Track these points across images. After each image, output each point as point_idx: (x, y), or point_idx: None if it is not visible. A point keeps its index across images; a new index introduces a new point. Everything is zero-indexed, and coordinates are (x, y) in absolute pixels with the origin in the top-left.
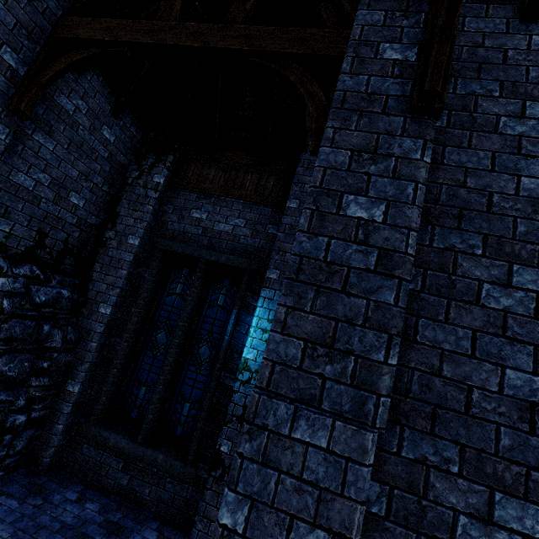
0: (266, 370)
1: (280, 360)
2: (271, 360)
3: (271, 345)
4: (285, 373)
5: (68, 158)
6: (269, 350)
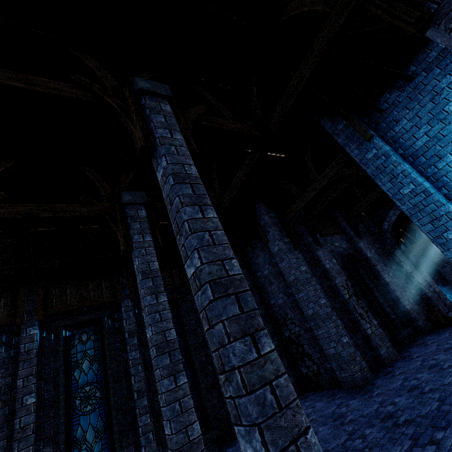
0: None
1: None
2: None
3: None
4: None
5: None
6: None
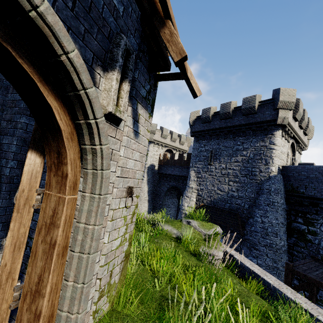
0: (0, 130)
1: (2, 127)
2: (1, 128)
3: (1, 124)
4: (3, 130)
5: (2, 94)
6: (1, 125)
